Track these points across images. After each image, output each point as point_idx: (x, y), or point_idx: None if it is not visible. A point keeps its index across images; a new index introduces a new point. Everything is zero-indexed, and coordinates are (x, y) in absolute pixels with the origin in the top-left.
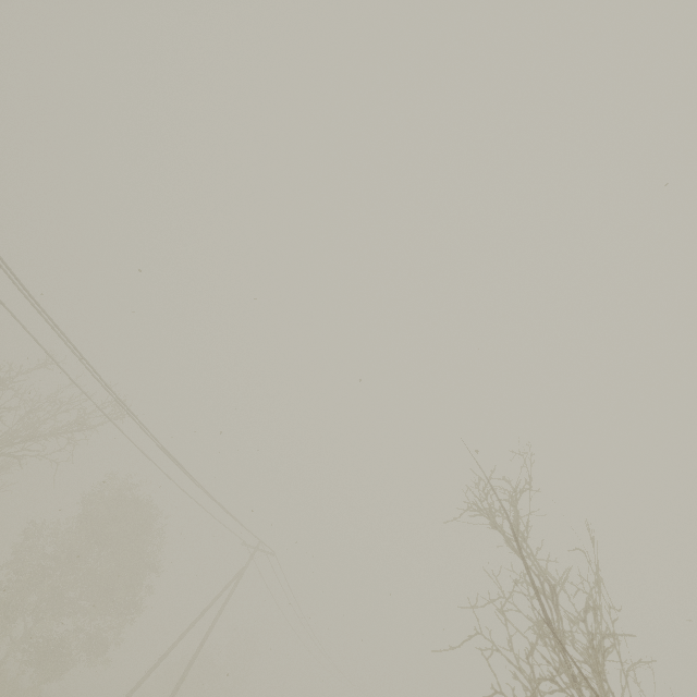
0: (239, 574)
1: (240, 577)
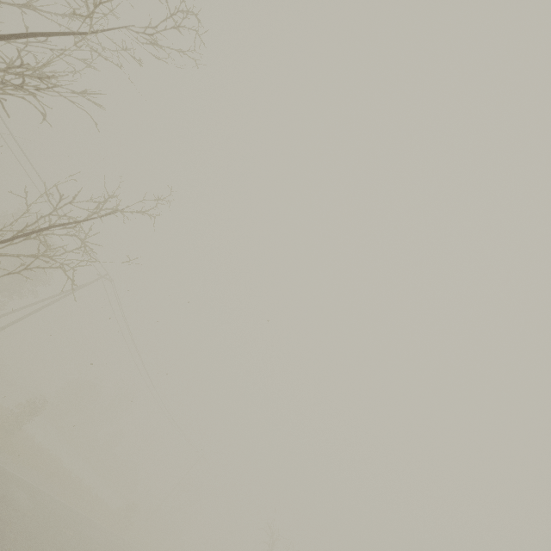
0: (83, 285)
1: (82, 286)
